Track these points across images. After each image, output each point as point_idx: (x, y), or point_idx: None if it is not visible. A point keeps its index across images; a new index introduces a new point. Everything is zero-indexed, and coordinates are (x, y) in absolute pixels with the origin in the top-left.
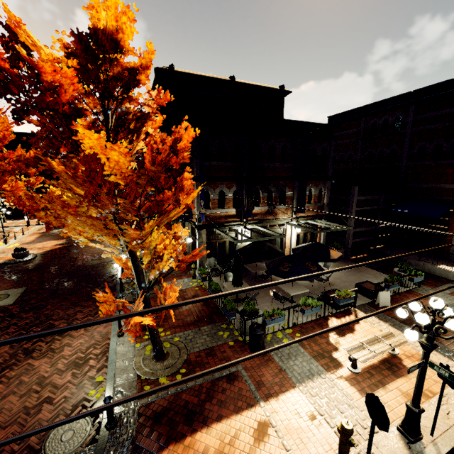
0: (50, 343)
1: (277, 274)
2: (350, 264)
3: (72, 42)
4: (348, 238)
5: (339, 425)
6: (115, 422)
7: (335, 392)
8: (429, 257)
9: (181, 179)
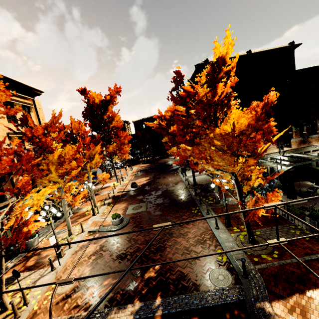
0: (178, 230)
1: None
2: None
3: (209, 69)
4: None
5: None
6: (248, 275)
7: None
8: None
9: (268, 127)
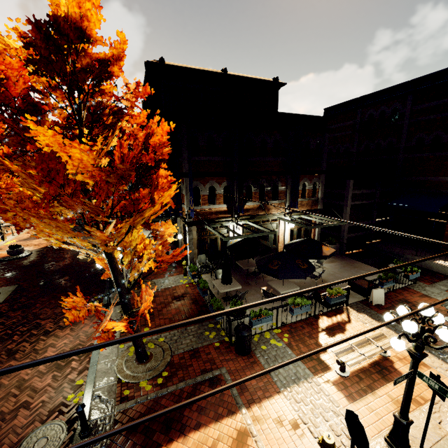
0: (34, 344)
1: (265, 272)
2: (344, 259)
3: (29, 31)
4: (343, 233)
5: (320, 438)
6: (90, 430)
7: (321, 398)
8: (426, 251)
9: (157, 177)
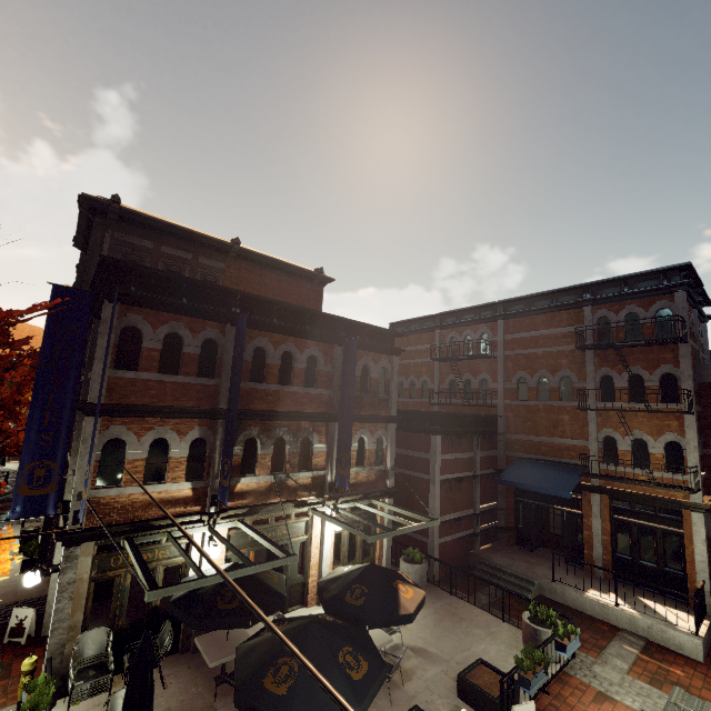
0: None
1: (253, 708)
2: (440, 597)
3: None
4: (433, 536)
5: None
6: None
7: None
8: (565, 569)
9: None
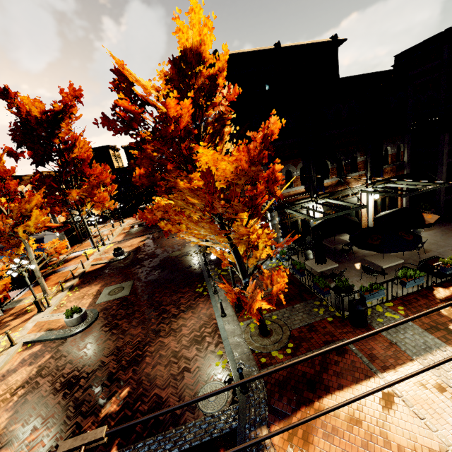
0: (169, 325)
1: (366, 247)
2: (444, 225)
3: (169, 69)
4: (439, 196)
5: None
6: (248, 388)
7: None
8: None
9: (273, 172)
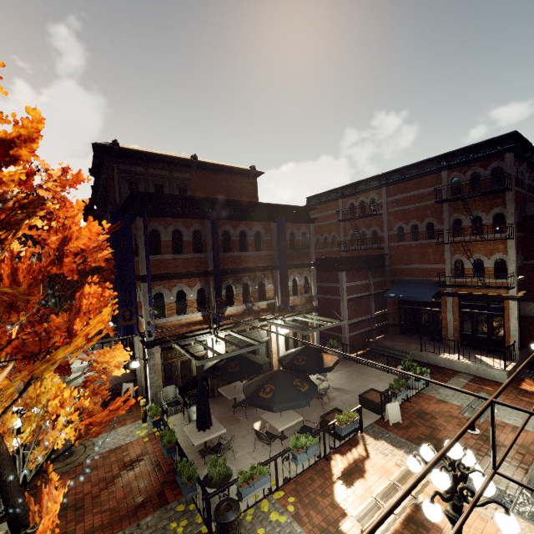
0: None
1: (256, 404)
2: (350, 365)
3: None
4: (344, 332)
5: None
6: None
7: None
8: (430, 344)
9: (80, 296)
